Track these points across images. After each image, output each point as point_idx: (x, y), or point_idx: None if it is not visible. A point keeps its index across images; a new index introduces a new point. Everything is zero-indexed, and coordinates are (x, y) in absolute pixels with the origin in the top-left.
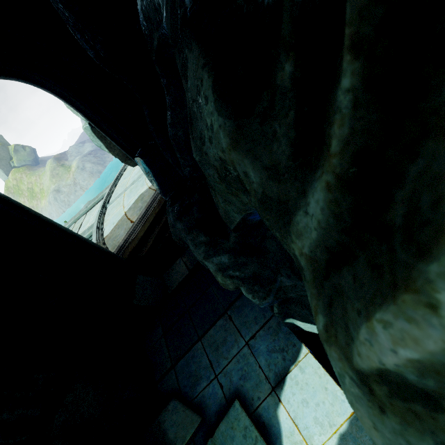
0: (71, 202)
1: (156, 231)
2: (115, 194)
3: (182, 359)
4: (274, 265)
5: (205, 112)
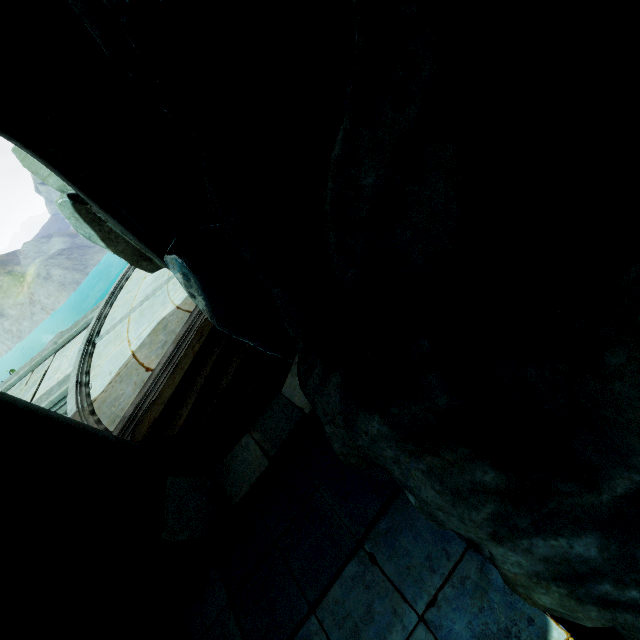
0: (25, 333)
1: (198, 385)
2: (110, 319)
3: None
4: None
5: None
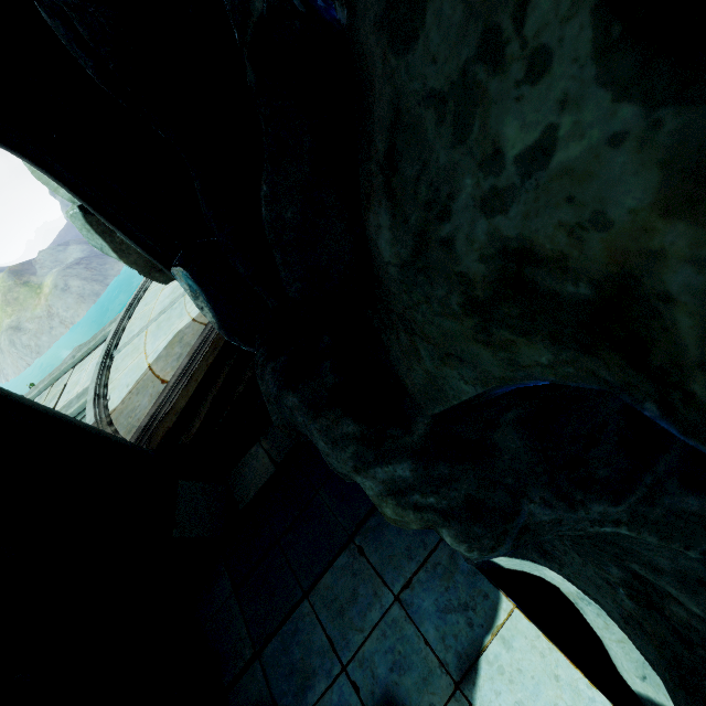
0: (44, 348)
1: (211, 396)
2: (128, 332)
3: (274, 639)
4: (513, 481)
5: (508, 110)
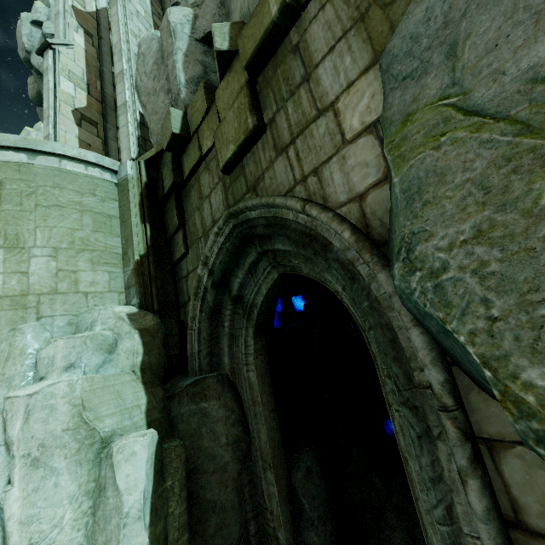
0: None
1: None
2: None
3: None
4: None
5: None
